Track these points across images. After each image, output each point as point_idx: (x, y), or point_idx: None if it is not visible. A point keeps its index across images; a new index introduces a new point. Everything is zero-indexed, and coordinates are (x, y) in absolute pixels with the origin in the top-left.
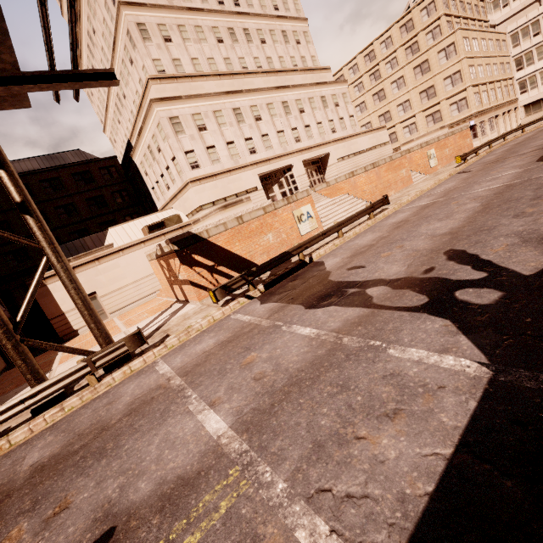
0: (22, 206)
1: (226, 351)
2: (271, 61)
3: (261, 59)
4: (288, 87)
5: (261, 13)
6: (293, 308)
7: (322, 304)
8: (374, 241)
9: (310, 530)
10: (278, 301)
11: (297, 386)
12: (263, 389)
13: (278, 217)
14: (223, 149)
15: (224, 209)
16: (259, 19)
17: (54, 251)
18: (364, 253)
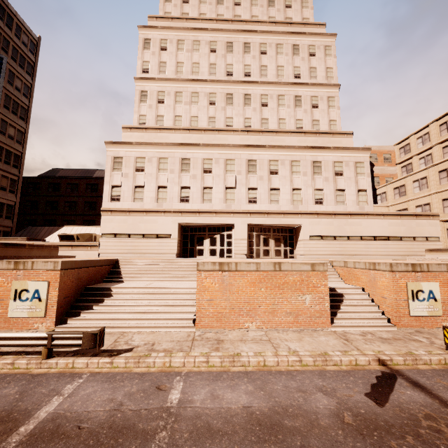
0: None
1: None
2: (267, 122)
3: (254, 120)
4: (264, 147)
5: (275, 81)
6: None
7: None
8: None
9: None
10: None
11: None
12: None
13: None
14: (151, 191)
15: None
16: (268, 86)
17: None
18: None
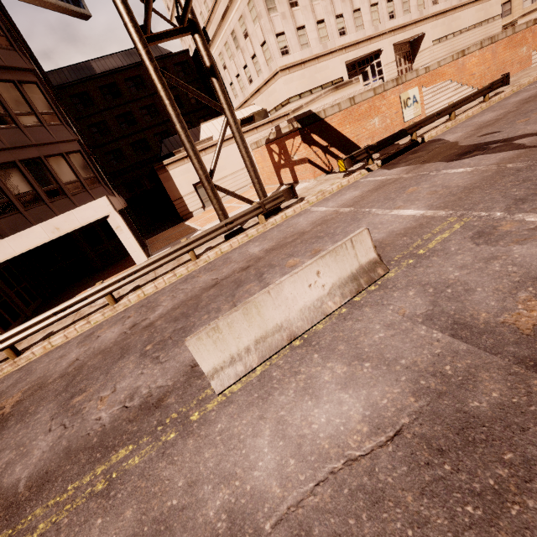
0: (212, 70)
1: (380, 192)
2: None
3: None
4: None
5: None
6: (432, 164)
7: (465, 157)
8: (500, 116)
9: (536, 217)
10: (409, 165)
11: (476, 188)
12: (442, 195)
13: (386, 100)
14: (313, 30)
15: (335, 91)
16: None
17: (232, 113)
18: (492, 124)
